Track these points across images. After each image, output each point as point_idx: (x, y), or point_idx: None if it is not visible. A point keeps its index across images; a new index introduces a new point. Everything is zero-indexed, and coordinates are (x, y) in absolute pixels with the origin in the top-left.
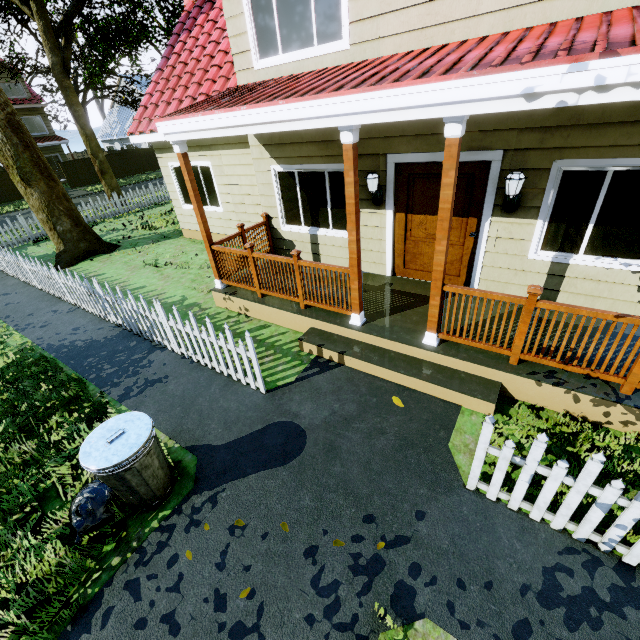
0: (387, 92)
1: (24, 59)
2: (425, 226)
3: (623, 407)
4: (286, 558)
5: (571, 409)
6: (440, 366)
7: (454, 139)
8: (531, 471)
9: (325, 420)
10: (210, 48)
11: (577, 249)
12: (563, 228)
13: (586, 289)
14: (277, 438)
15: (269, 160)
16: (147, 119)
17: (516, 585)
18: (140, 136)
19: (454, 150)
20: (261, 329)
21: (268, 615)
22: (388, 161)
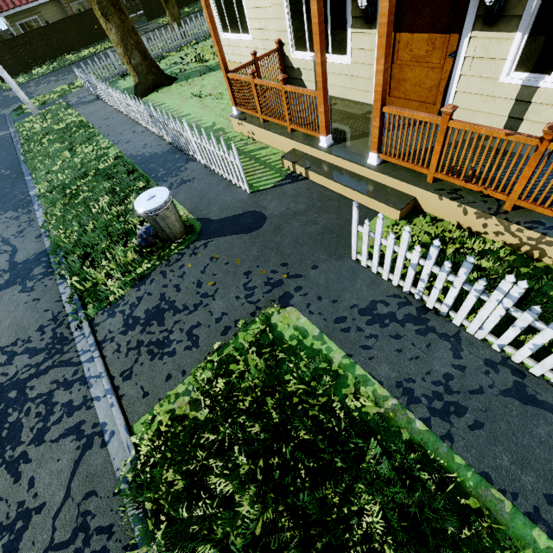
0: None
1: None
2: (411, 47)
3: (496, 219)
4: (234, 274)
5: (461, 221)
6: (375, 182)
7: None
8: (378, 242)
9: (281, 213)
10: None
11: (551, 69)
12: (542, 42)
13: (549, 117)
14: (248, 219)
15: None
16: None
17: (350, 304)
18: None
19: None
20: (260, 150)
21: (219, 293)
22: None
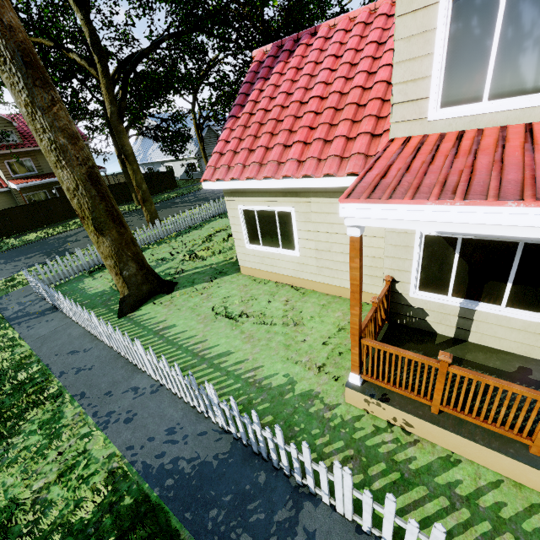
0: None
1: (78, 108)
2: None
3: None
4: None
5: None
6: None
7: None
8: None
9: None
10: (299, 94)
11: None
12: None
13: None
14: None
15: None
16: (225, 166)
17: None
18: (216, 182)
19: None
20: (449, 467)
21: None
22: None
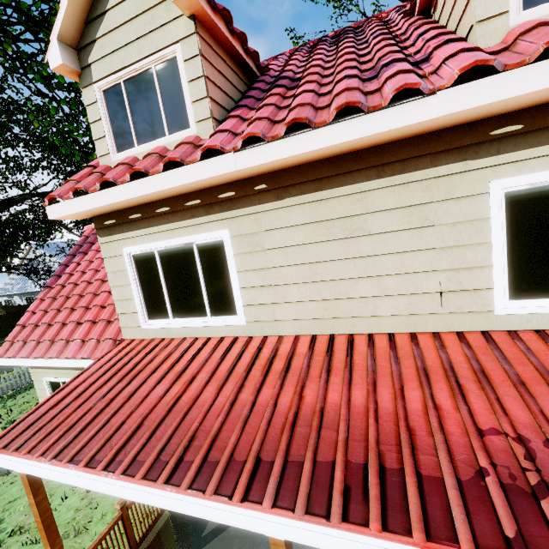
0: (341, 532)
1: None
2: None
3: None
4: None
5: None
6: None
7: None
8: None
9: None
10: (102, 273)
11: None
12: None
13: None
14: None
15: None
16: (21, 342)
17: None
18: (9, 359)
19: None
20: None
21: None
22: None
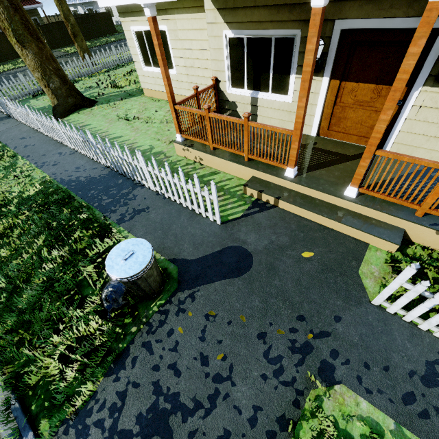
0: None
1: None
2: (355, 93)
3: None
4: (245, 338)
5: None
6: (355, 213)
7: (438, 2)
8: (436, 302)
9: (265, 247)
10: None
11: None
12: None
13: None
14: (232, 258)
15: (222, 25)
16: None
17: (406, 370)
18: None
19: (434, 15)
20: (212, 175)
21: (236, 371)
22: (335, 27)
